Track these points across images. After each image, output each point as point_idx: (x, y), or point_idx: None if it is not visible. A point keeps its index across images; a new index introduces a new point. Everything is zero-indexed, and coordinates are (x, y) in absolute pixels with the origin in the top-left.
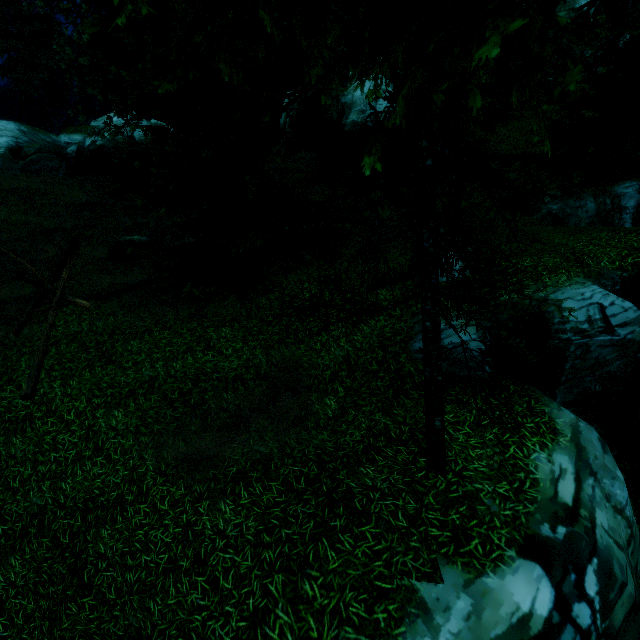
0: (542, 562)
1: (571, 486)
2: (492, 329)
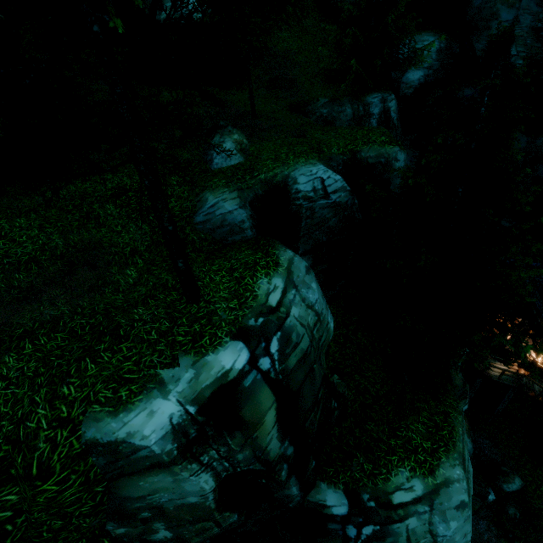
0: (244, 340)
1: (278, 295)
2: (252, 201)
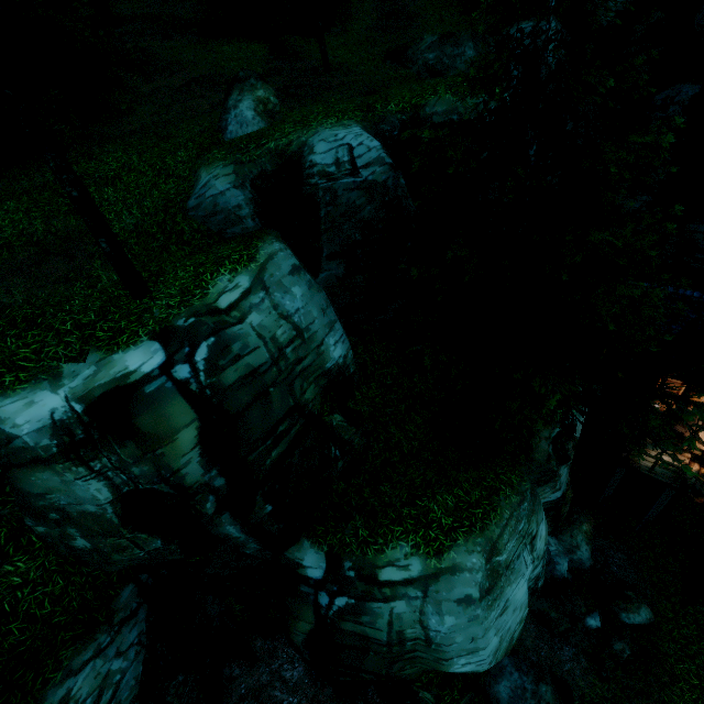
0: (162, 341)
1: (235, 296)
2: (256, 180)
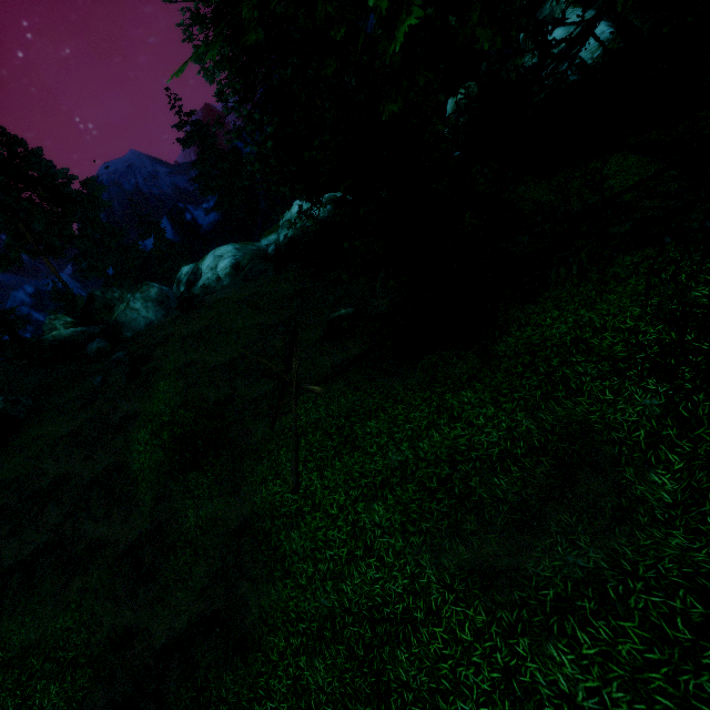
0: None
1: None
2: None
